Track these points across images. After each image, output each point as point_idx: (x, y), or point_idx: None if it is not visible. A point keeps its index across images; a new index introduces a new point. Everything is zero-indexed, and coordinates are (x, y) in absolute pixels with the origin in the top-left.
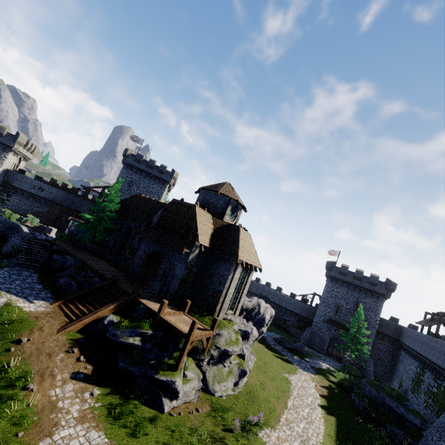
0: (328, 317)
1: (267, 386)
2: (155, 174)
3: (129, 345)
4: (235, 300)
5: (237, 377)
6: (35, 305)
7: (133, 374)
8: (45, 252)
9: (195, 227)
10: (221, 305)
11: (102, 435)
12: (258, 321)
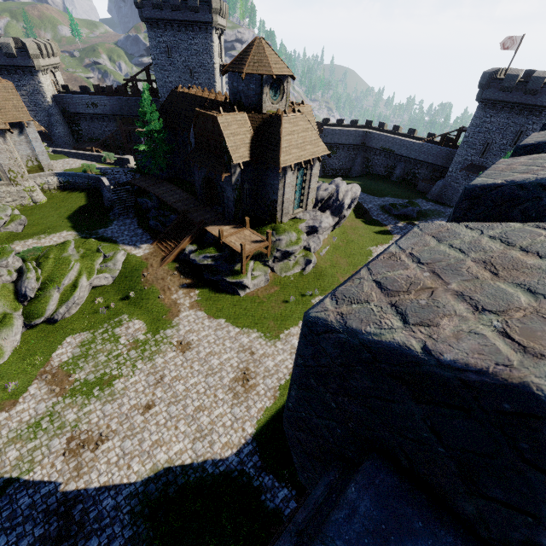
0: (469, 162)
1: (339, 265)
2: (188, 19)
3: (206, 265)
4: (302, 199)
5: (303, 266)
6: (142, 249)
7: (215, 280)
8: (131, 196)
9: (225, 145)
10: (281, 212)
11: (204, 313)
12: (336, 208)
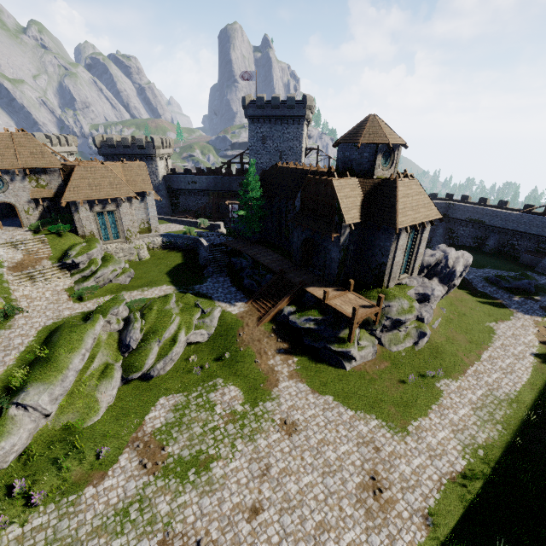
0: None
1: (457, 341)
2: (285, 115)
3: (307, 328)
4: (408, 263)
5: (416, 339)
6: (237, 307)
7: (316, 347)
8: (225, 255)
9: (337, 207)
10: (389, 276)
11: (306, 386)
12: (445, 276)
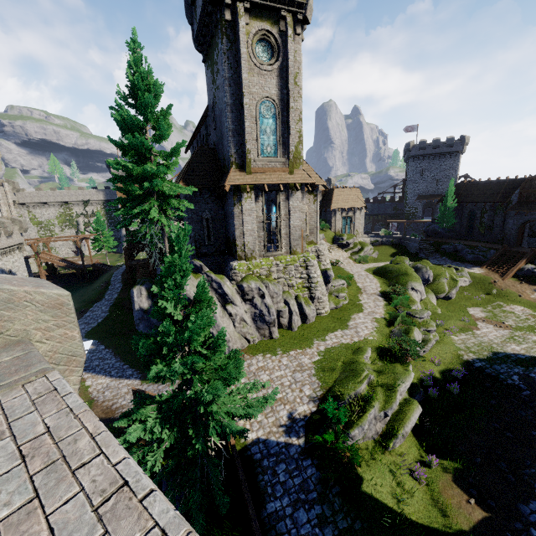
0: None
1: None
2: (443, 152)
3: None
4: None
5: None
6: (476, 269)
7: None
8: (430, 246)
9: None
10: None
11: None
12: None
